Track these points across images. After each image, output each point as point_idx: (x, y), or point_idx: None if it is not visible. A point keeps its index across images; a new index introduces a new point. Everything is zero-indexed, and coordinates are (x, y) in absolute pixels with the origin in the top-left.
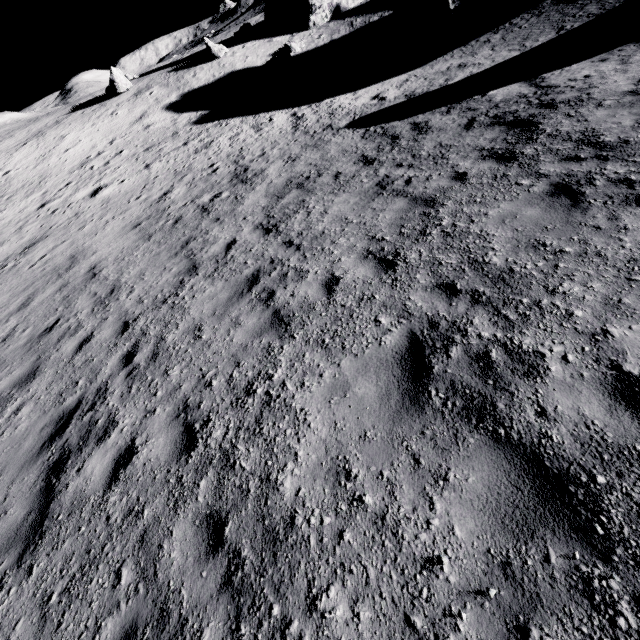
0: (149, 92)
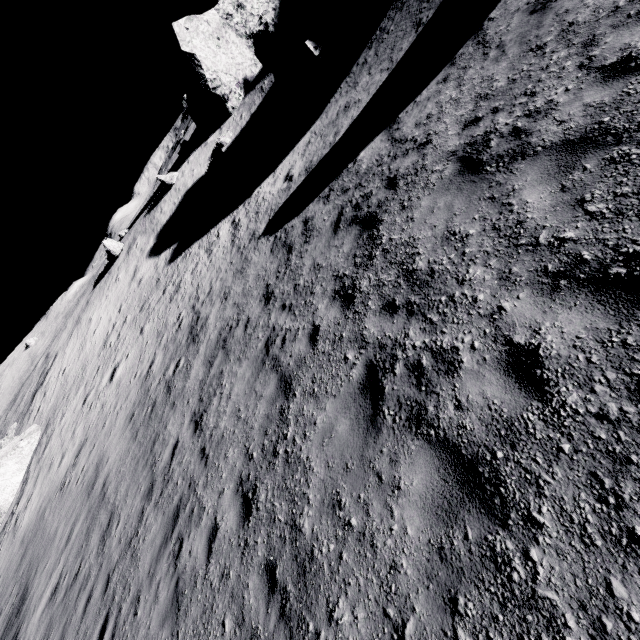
0: (135, 245)
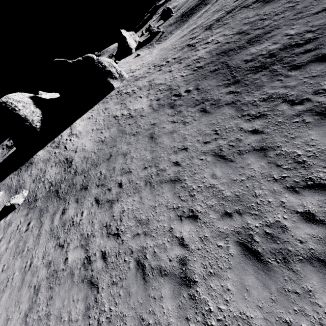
0: None
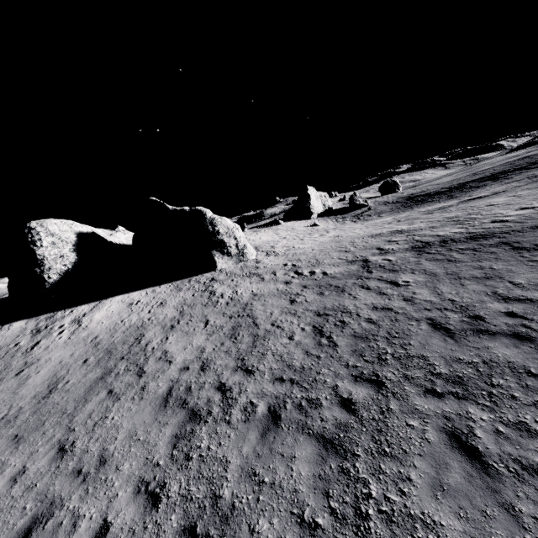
0: (263, 230)
